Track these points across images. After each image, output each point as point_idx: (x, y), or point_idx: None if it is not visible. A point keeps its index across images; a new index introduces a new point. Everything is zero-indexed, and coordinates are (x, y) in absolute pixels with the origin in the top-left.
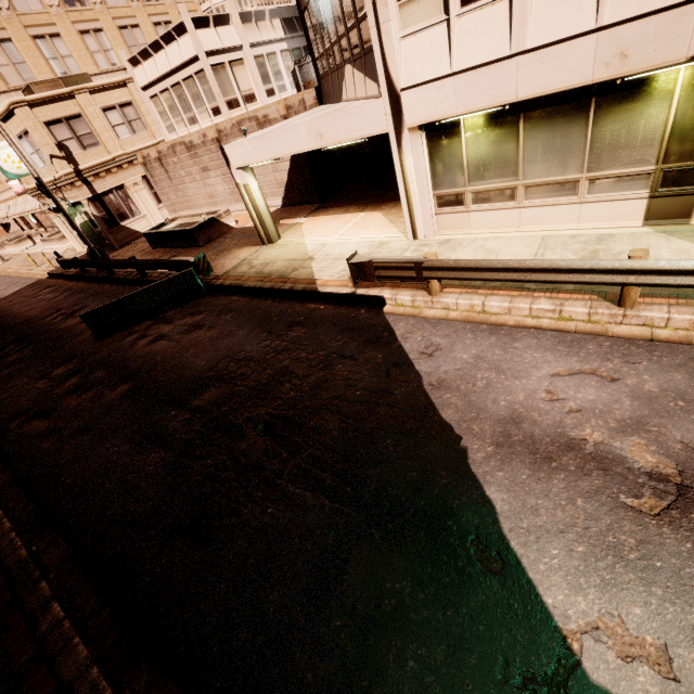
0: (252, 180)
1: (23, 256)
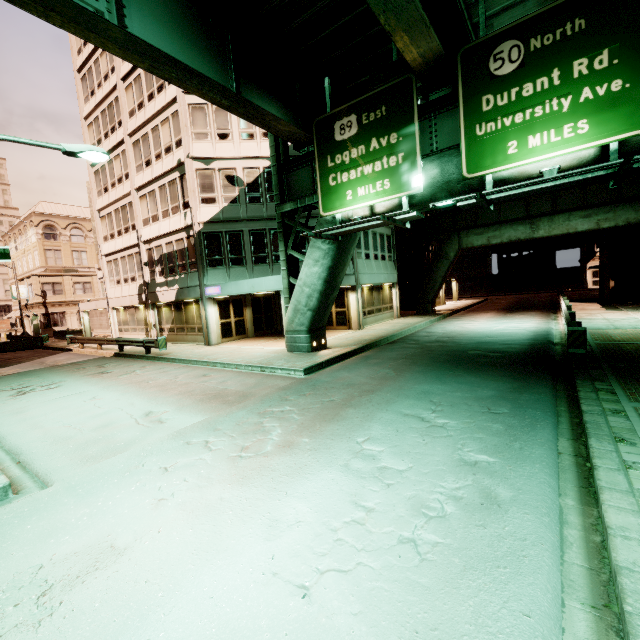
0: (86, 316)
1: (2, 337)
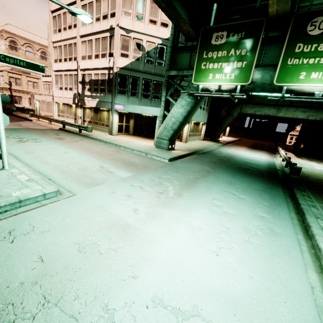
0: (38, 102)
1: None
